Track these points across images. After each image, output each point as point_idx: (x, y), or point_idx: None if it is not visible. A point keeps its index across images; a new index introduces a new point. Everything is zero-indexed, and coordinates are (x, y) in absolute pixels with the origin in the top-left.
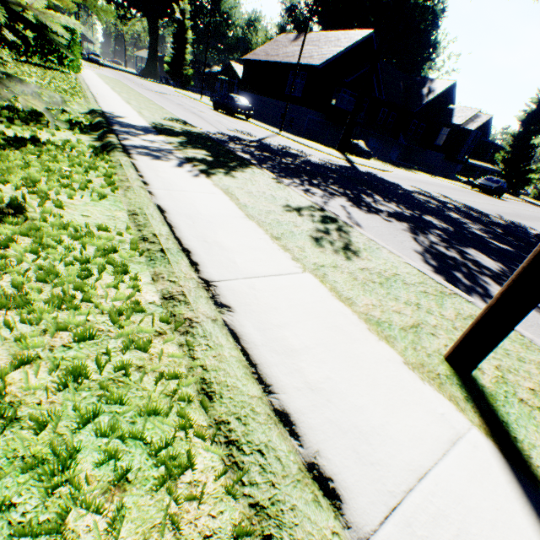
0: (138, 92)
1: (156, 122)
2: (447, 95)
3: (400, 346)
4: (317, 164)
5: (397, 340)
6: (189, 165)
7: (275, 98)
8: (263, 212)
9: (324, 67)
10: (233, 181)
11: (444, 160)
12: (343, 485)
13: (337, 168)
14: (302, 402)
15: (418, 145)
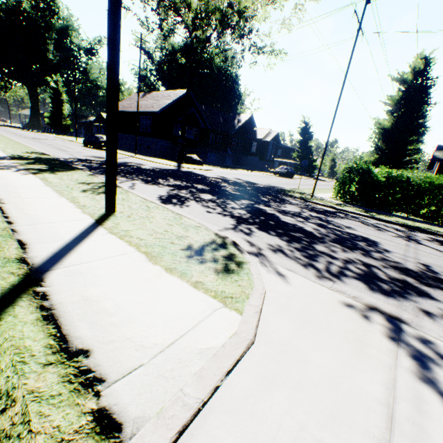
0: (12, 139)
1: (15, 154)
2: (250, 123)
3: (86, 209)
4: (145, 169)
5: (87, 208)
6: (24, 171)
7: (134, 134)
8: (61, 184)
9: (162, 112)
10: (53, 176)
11: (259, 161)
12: (18, 223)
13: (161, 170)
14: (18, 215)
15: (241, 154)
